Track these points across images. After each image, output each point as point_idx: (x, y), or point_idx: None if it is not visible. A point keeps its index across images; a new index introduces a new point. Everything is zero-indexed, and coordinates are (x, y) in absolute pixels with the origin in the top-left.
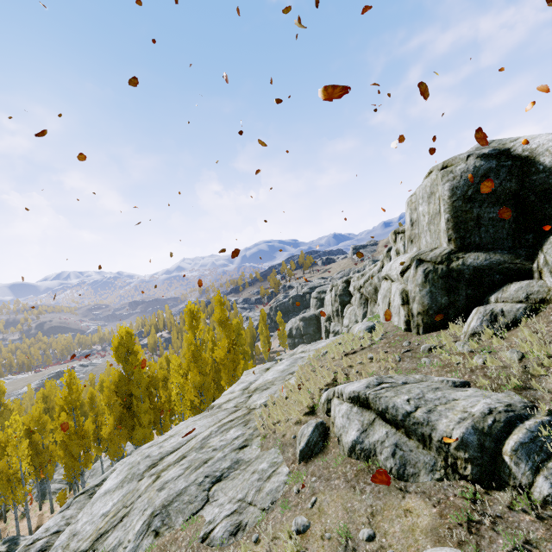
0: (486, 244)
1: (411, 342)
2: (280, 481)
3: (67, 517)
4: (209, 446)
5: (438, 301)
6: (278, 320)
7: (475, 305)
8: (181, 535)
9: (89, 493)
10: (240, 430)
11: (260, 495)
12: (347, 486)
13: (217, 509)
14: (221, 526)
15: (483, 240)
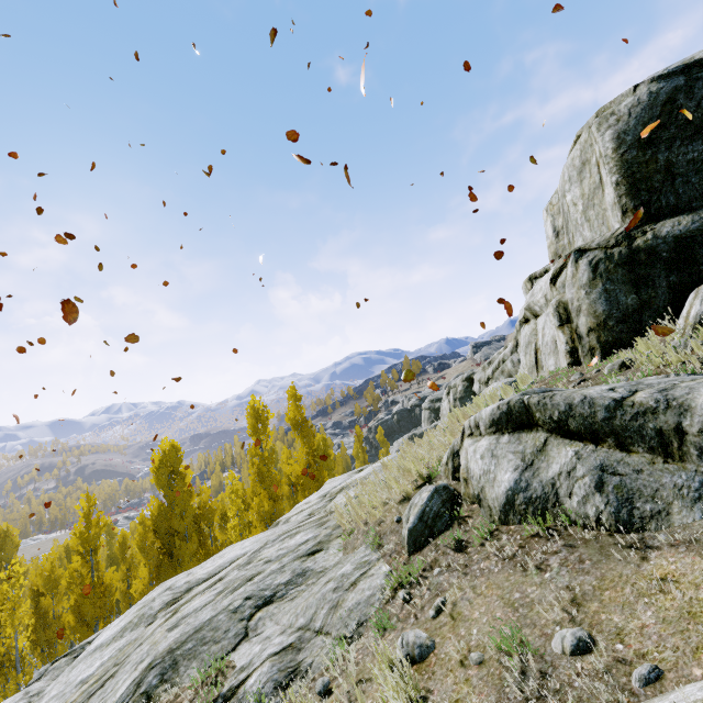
0: (689, 202)
1: (585, 373)
2: (375, 587)
3: (32, 694)
4: (259, 559)
5: (621, 302)
6: (378, 439)
7: (688, 298)
8: (188, 696)
9: (74, 655)
10: (311, 533)
11: (338, 614)
12: (506, 567)
13: (259, 646)
14: (260, 672)
15: (682, 197)
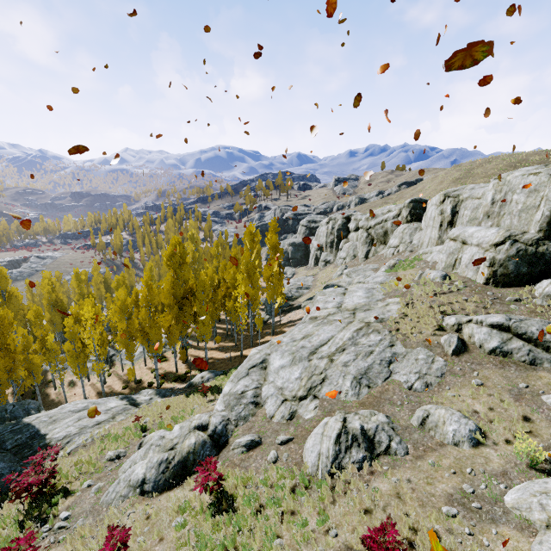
0: None
1: (494, 293)
2: (442, 364)
3: (256, 380)
4: (362, 344)
5: (520, 270)
6: None
7: (543, 276)
8: (389, 387)
9: (259, 367)
10: (379, 336)
11: (432, 370)
12: (497, 367)
13: (405, 376)
14: (417, 383)
15: None
